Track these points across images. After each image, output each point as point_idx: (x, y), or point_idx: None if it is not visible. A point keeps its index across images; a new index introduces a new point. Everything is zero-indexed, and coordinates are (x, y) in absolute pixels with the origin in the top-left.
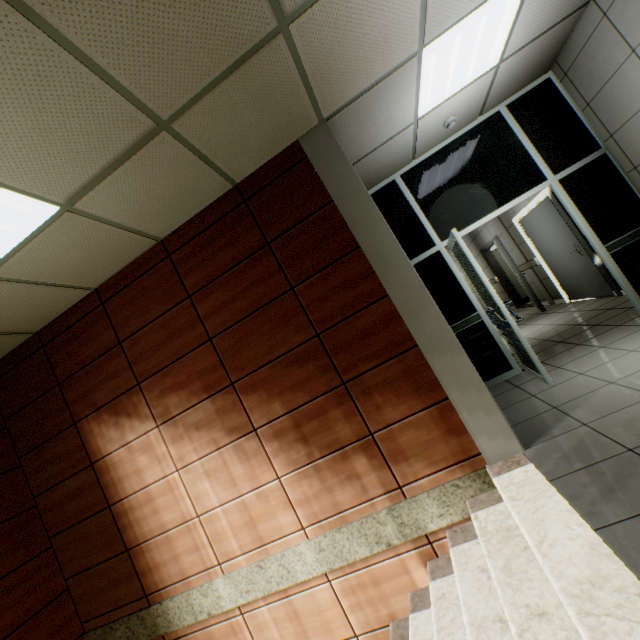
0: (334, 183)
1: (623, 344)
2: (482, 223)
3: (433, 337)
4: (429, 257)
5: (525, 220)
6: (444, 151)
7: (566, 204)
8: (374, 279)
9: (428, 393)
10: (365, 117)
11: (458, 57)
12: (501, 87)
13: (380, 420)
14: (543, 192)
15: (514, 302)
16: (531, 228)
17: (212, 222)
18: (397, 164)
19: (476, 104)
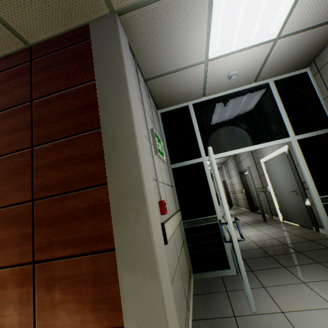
0: (102, 64)
1: (324, 291)
2: (237, 152)
3: (133, 247)
4: (195, 164)
5: (268, 162)
6: (225, 97)
7: (299, 158)
8: (103, 163)
9: (107, 312)
10: (160, 32)
11: (246, 10)
12: (274, 63)
13: (49, 322)
14: (283, 148)
15: (250, 207)
16: (270, 168)
17: (0, 70)
18: (191, 94)
19: (254, 69)
